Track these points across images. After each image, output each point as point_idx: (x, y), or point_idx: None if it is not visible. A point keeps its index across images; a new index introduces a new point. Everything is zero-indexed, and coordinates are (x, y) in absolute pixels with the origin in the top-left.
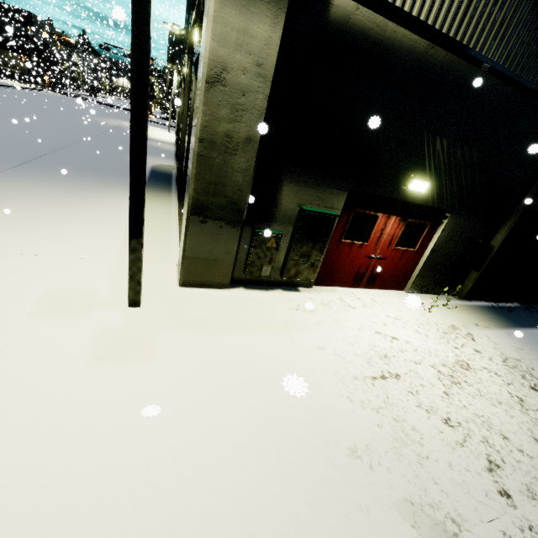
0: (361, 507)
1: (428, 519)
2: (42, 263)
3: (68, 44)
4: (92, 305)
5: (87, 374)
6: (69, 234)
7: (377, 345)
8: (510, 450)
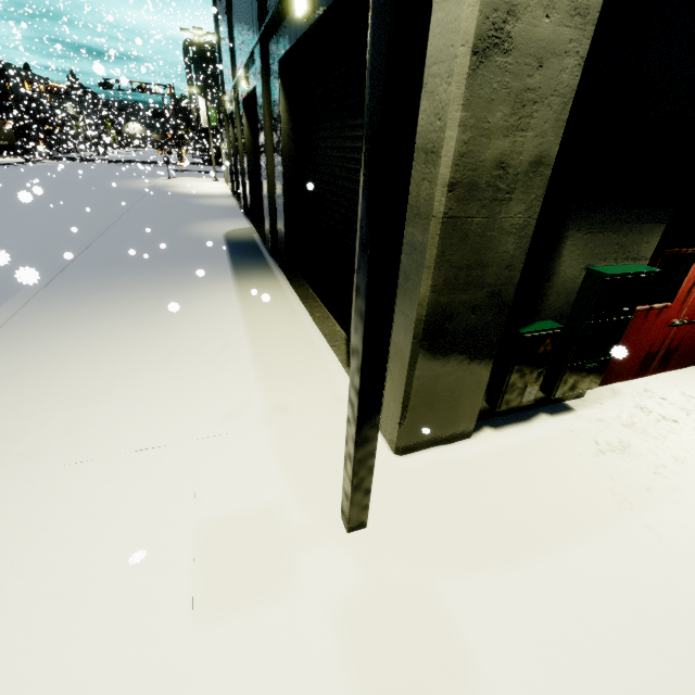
0: None
1: None
2: (161, 466)
3: (58, 93)
4: (286, 548)
5: None
6: (175, 390)
7: None
8: None
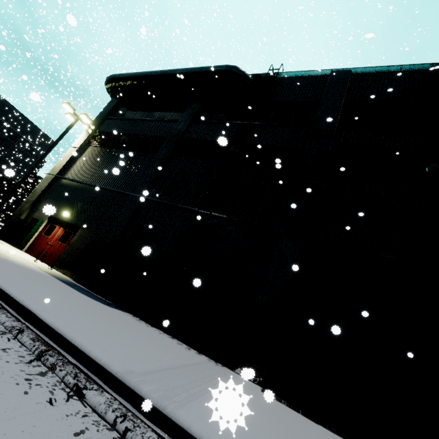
0: None
1: None
2: None
3: None
4: None
5: None
6: None
7: None
8: None
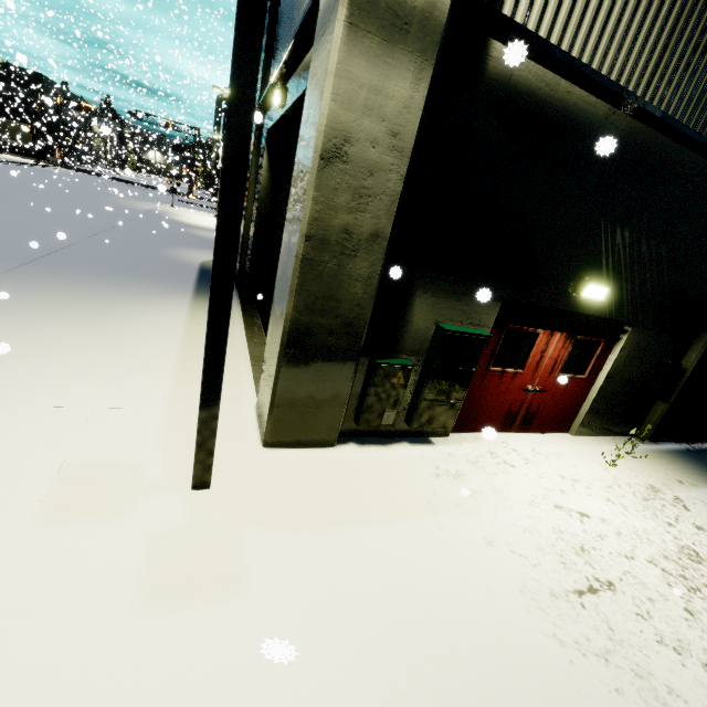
0: None
1: None
2: (54, 420)
3: (88, 112)
4: (135, 491)
5: (135, 633)
6: (94, 370)
7: (565, 530)
8: None
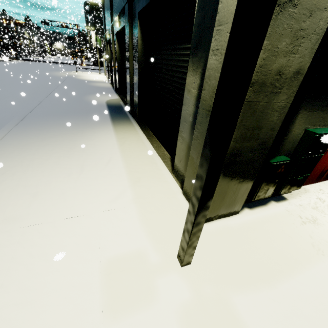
0: None
1: None
2: (81, 227)
3: (20, 25)
4: (150, 276)
5: None
6: (85, 184)
7: None
8: None
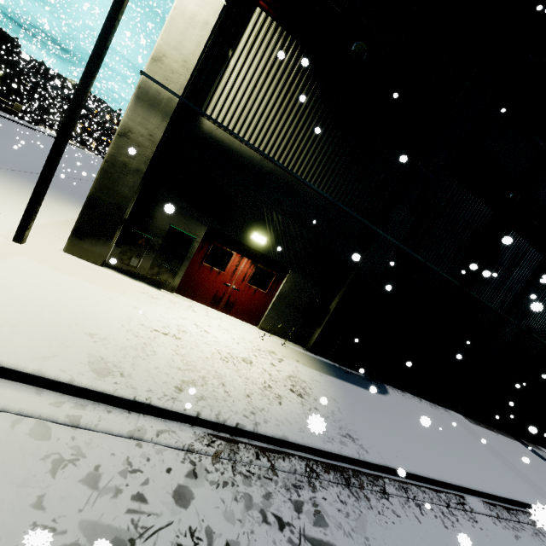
0: (65, 344)
1: (104, 366)
2: None
3: None
4: None
5: None
6: (10, 205)
7: (186, 327)
8: (217, 388)
